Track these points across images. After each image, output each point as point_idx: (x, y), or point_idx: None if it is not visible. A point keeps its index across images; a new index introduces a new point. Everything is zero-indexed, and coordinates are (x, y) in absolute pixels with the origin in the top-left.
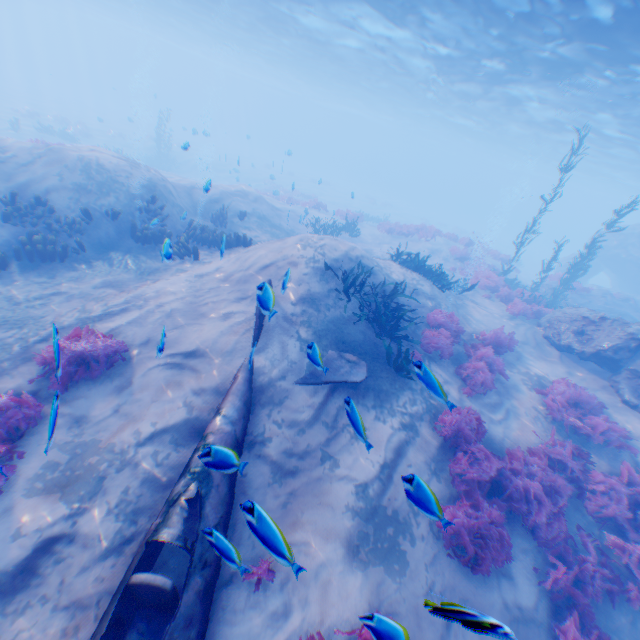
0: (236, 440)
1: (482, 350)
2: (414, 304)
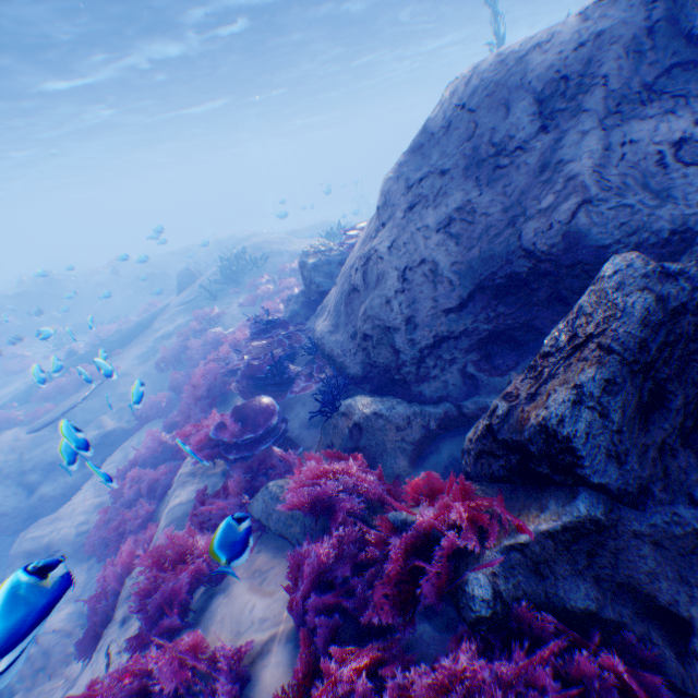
0: (142, 324)
1: (282, 281)
2: (286, 263)
